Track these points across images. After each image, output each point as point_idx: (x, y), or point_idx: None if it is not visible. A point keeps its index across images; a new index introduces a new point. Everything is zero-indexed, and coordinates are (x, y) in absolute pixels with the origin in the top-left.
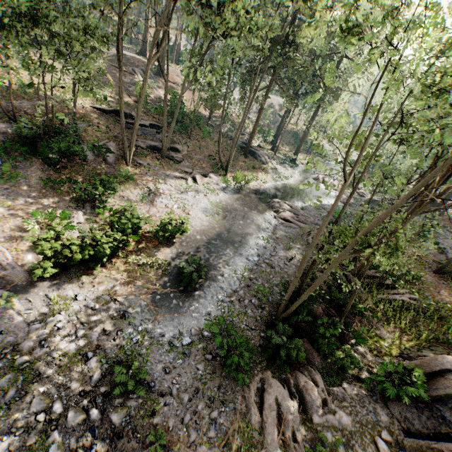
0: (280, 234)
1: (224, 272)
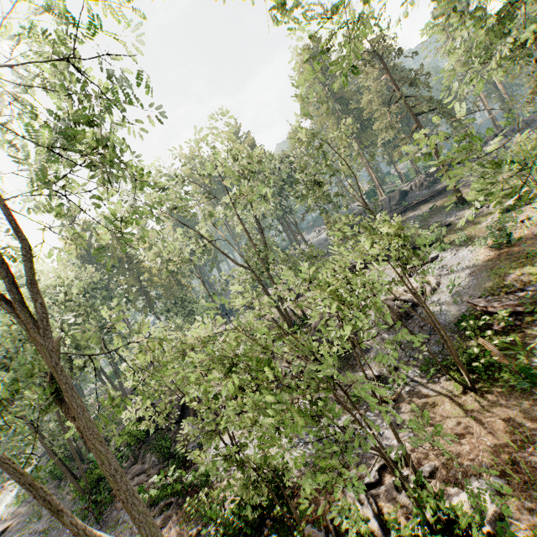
0: (16, 534)
1: None
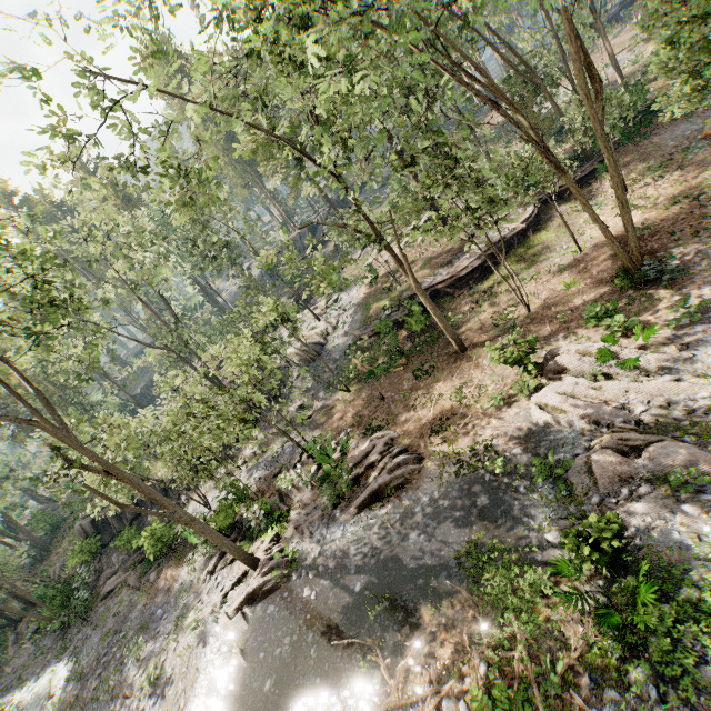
0: None
1: (14, 706)
